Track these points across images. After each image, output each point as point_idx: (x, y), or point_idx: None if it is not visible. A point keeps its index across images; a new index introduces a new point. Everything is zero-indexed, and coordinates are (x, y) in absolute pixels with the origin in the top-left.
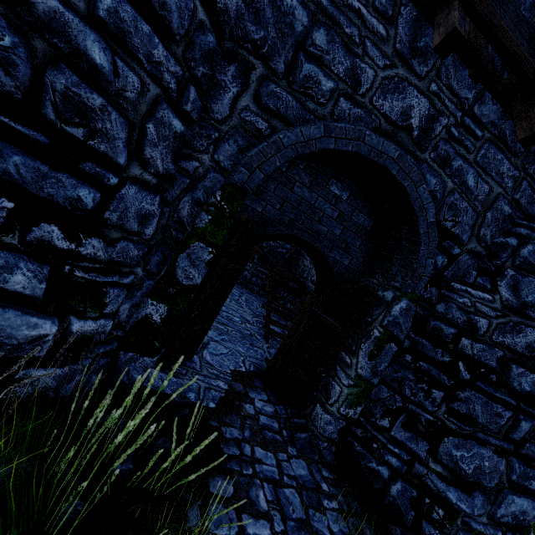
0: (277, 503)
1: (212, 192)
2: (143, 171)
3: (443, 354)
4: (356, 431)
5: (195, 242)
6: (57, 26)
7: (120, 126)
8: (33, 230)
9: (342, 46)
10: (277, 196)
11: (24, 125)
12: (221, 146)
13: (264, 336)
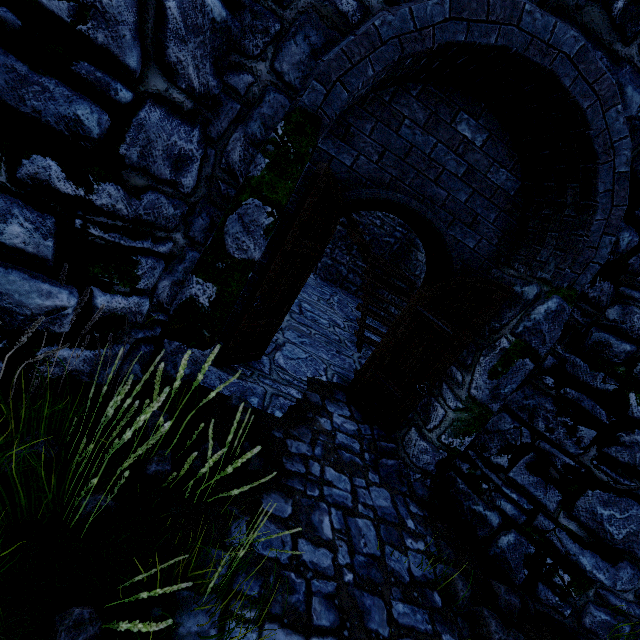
0: (346, 533)
1: (273, 125)
2: (169, 86)
3: (605, 379)
4: (461, 466)
5: (248, 197)
6: None
7: (123, 1)
8: (22, 163)
9: None
10: (374, 142)
11: None
12: (284, 47)
13: (356, 344)
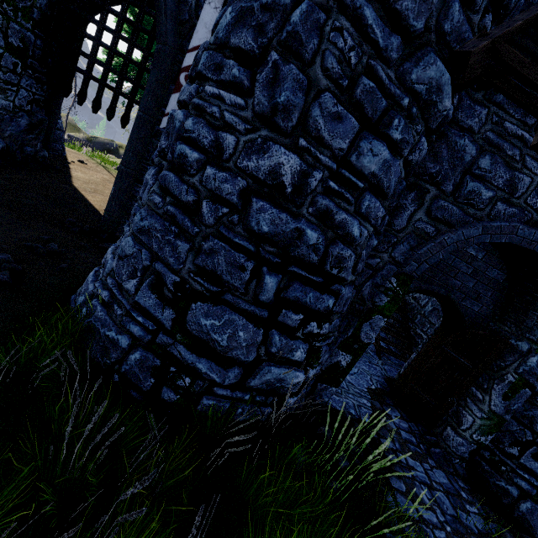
0: (435, 501)
1: (387, 278)
2: (352, 276)
3: None
4: (483, 453)
5: (376, 315)
6: (341, 224)
7: (353, 260)
8: (307, 327)
9: (503, 165)
10: None
11: (315, 276)
12: (397, 247)
13: (376, 352)
